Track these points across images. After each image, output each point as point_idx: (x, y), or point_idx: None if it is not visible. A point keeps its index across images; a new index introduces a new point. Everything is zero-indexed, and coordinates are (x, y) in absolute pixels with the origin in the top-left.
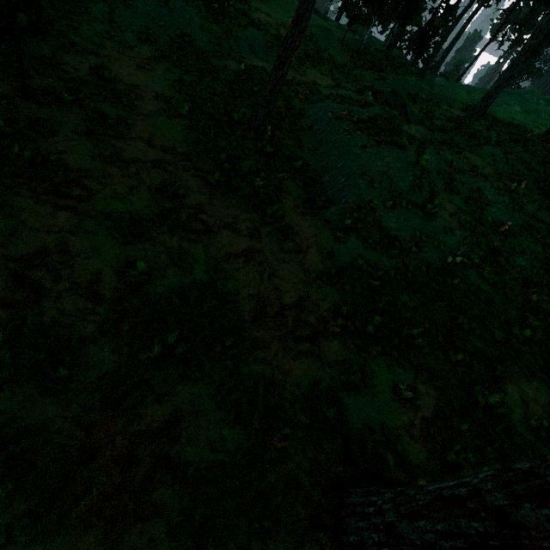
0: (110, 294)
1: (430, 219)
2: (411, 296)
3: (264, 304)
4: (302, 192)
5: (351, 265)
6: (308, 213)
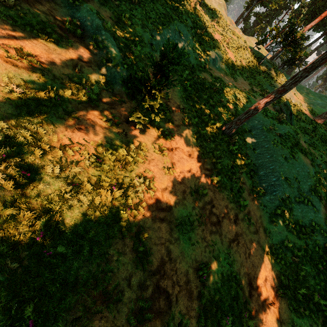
0: (195, 290)
1: (318, 213)
2: (312, 268)
3: (251, 279)
4: (249, 181)
5: (281, 243)
6: (254, 198)
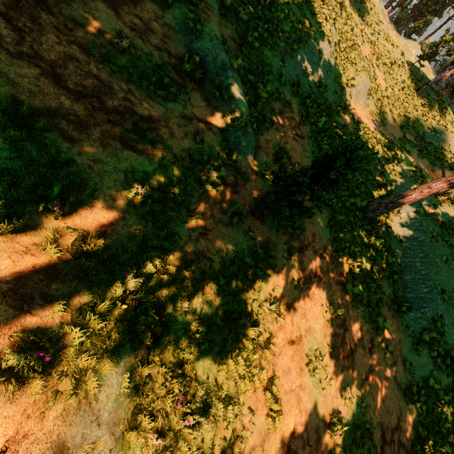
0: (325, 451)
1: None
2: None
3: (384, 431)
4: (390, 288)
5: (424, 381)
6: (394, 314)
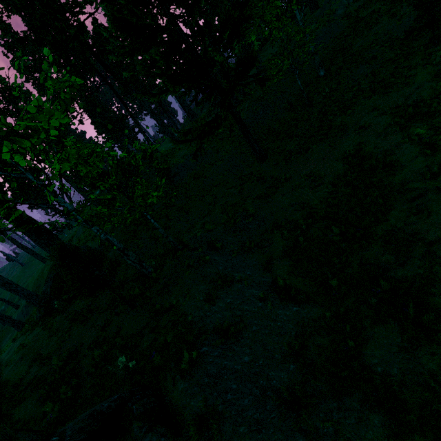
0: None
1: None
2: None
3: None
4: None
5: None
6: None
